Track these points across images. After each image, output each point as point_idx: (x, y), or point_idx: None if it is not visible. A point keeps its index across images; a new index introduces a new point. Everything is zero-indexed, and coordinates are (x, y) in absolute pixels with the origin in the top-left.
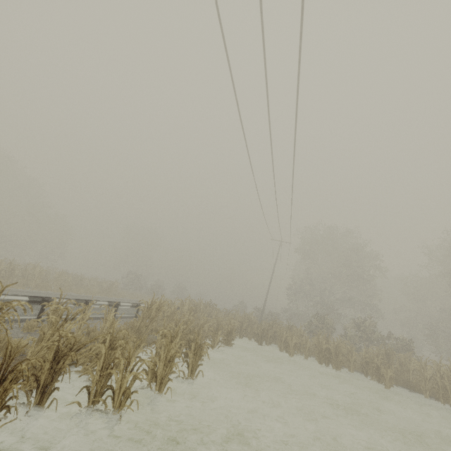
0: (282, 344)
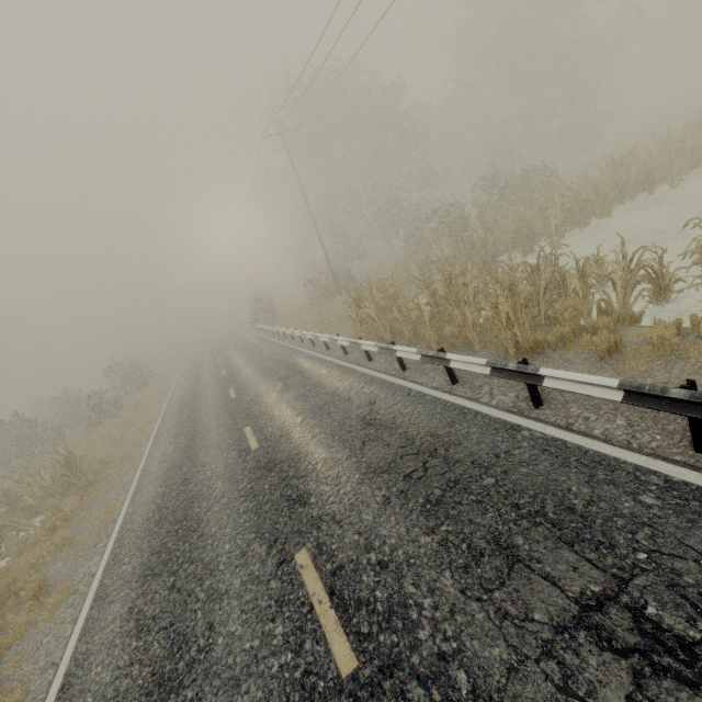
0: (525, 246)
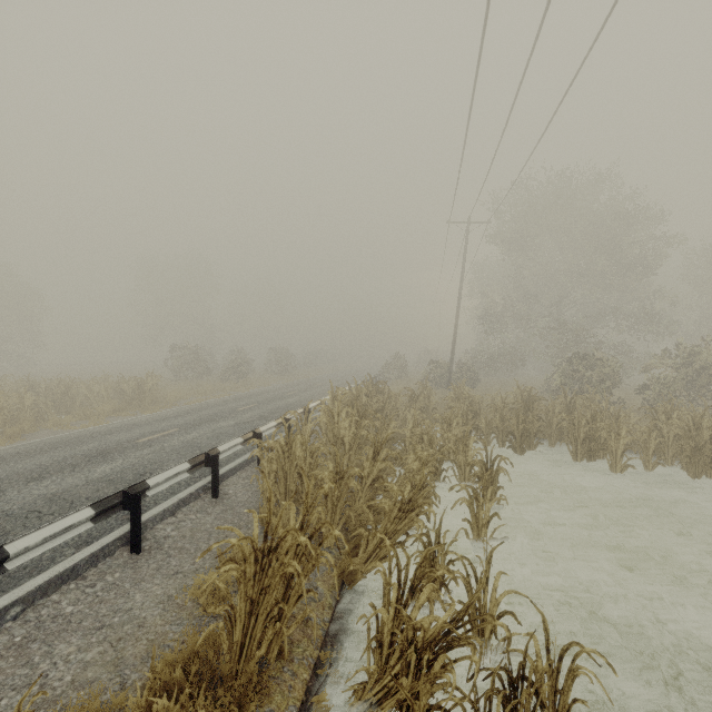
0: (580, 447)
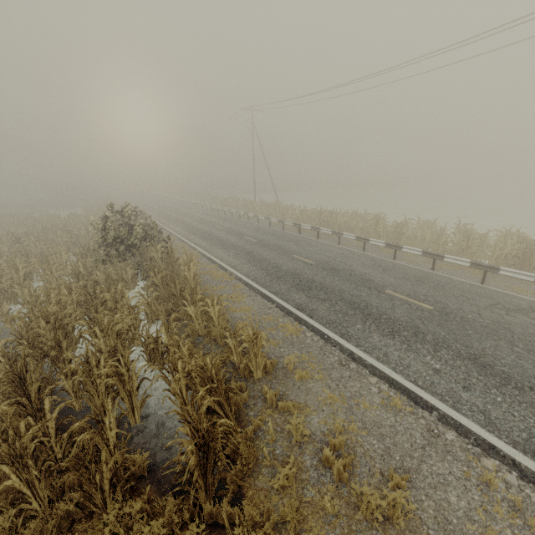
0: None
